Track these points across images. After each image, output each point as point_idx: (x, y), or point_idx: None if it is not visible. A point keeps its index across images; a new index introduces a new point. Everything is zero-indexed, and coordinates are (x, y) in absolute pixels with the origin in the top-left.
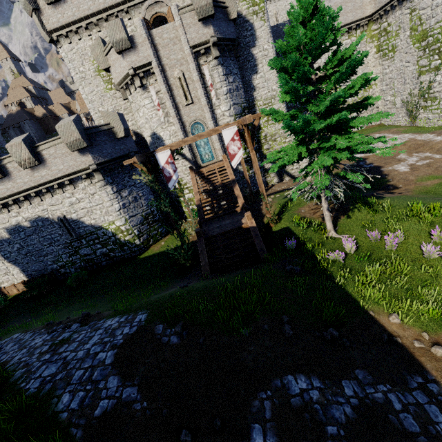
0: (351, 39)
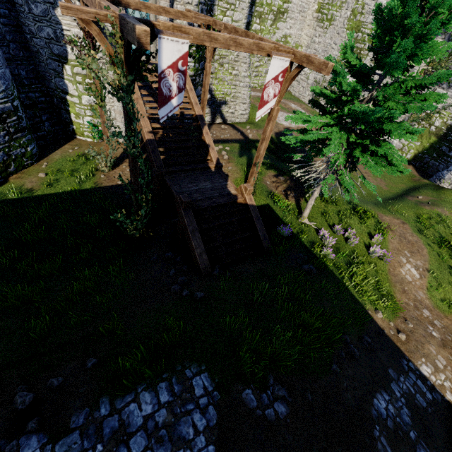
0: None
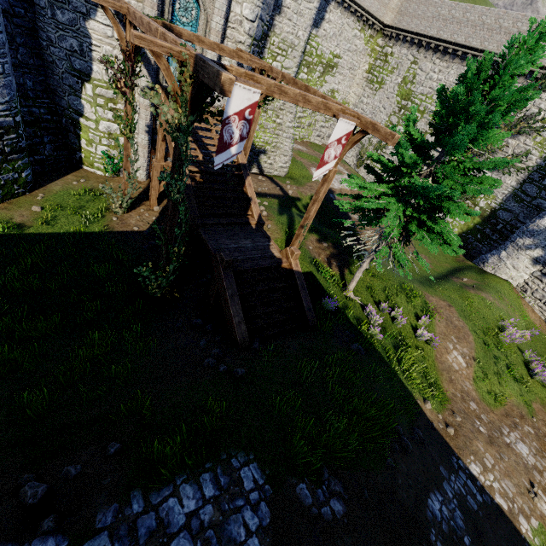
0: (361, 33)
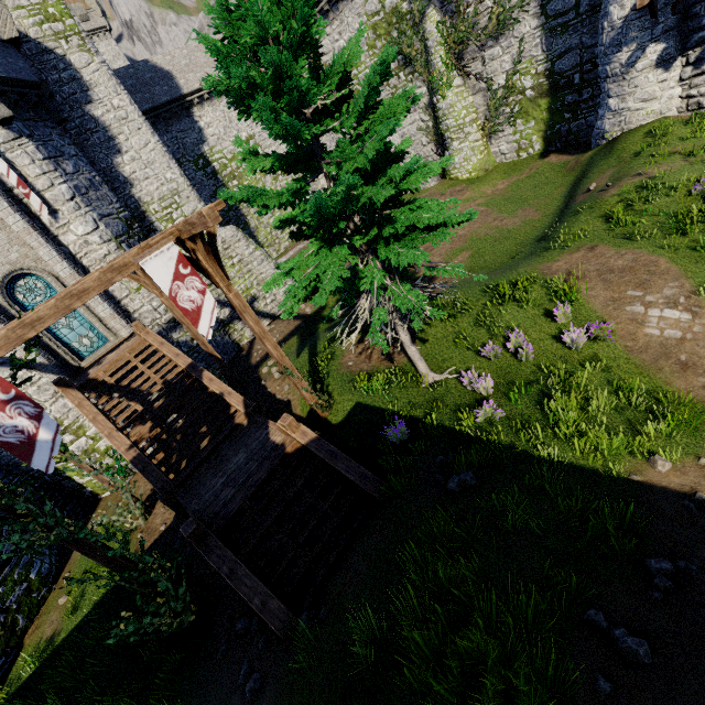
0: None
